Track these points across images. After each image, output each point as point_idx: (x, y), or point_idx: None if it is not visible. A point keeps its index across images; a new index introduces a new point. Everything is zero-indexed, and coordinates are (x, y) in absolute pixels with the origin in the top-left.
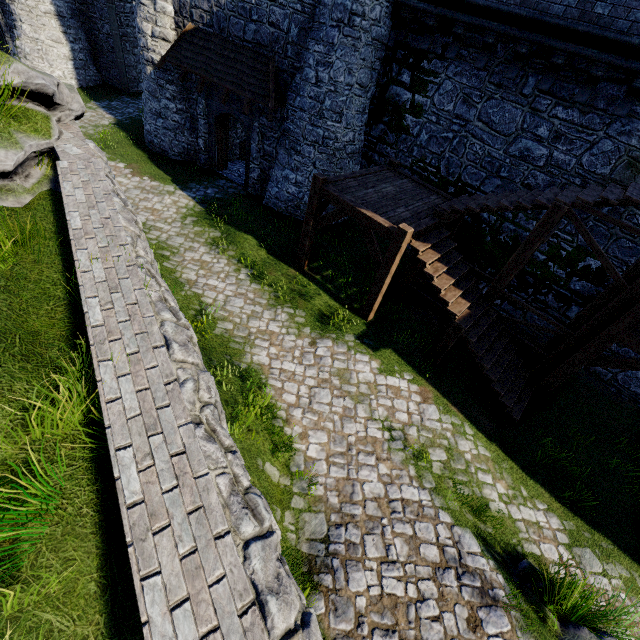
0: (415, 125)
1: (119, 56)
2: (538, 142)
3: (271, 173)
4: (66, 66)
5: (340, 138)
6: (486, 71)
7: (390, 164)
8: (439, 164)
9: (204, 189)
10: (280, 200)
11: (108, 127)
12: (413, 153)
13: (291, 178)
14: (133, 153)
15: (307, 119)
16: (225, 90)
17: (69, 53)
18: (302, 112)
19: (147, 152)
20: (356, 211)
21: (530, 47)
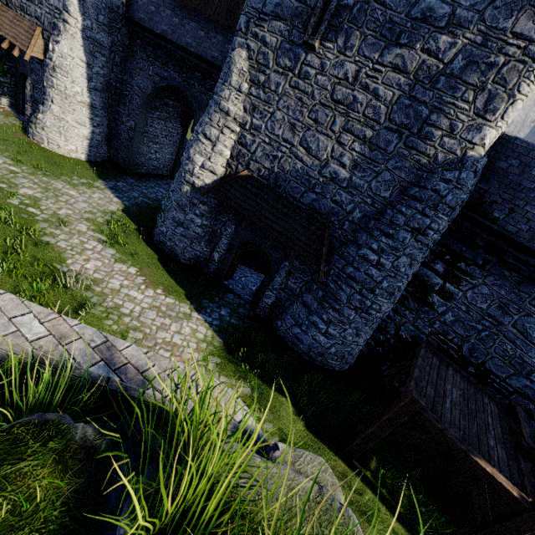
0: (441, 305)
1: (135, 146)
2: None
3: (287, 304)
4: (81, 143)
5: (382, 309)
6: (527, 294)
7: (428, 343)
8: (462, 344)
9: (217, 309)
10: (302, 342)
11: (116, 214)
12: (434, 325)
13: (320, 327)
14: (143, 252)
15: (357, 289)
16: (272, 237)
17: (88, 134)
18: (353, 281)
19: (156, 251)
20: (469, 457)
21: None
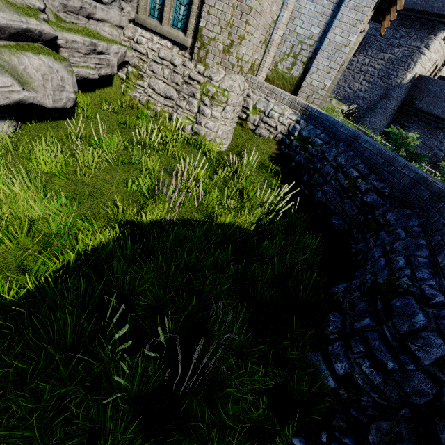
0: None
1: None
2: (440, 151)
3: None
4: None
5: None
6: (426, 129)
7: None
8: None
9: None
10: None
11: None
12: None
13: None
14: None
15: None
16: None
17: None
18: None
19: None
20: None
21: (442, 125)
